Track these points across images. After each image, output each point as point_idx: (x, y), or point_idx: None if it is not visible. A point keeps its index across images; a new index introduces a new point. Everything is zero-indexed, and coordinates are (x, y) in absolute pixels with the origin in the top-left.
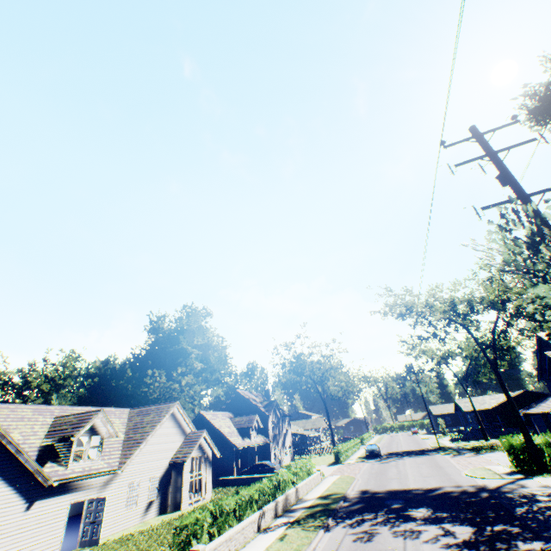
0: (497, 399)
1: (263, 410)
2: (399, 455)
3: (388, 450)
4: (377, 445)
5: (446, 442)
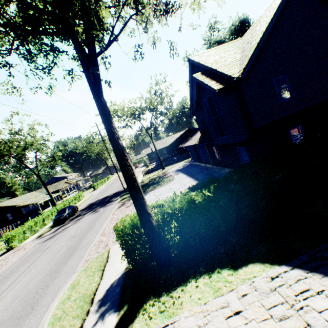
0: (174, 138)
1: None
2: (87, 211)
3: (95, 199)
4: (72, 206)
5: (141, 176)
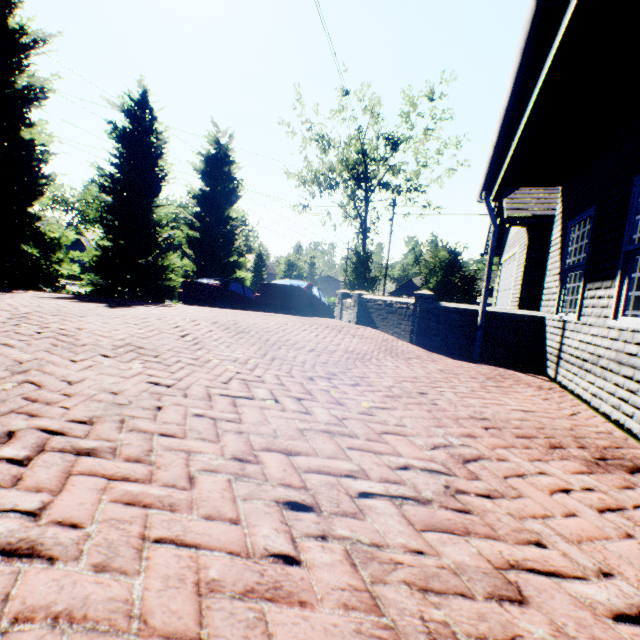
0: None
1: None
2: None
3: None
4: None
5: None
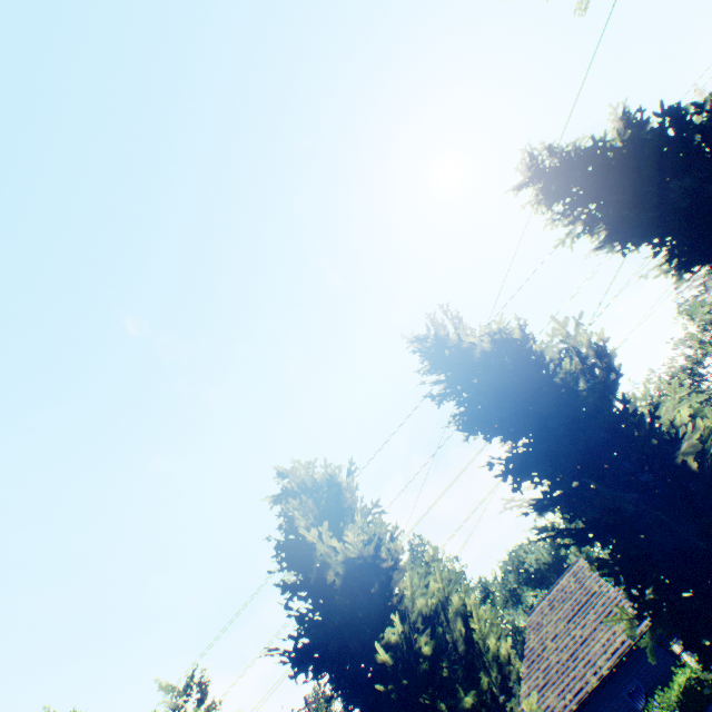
0: None
1: None
2: None
3: None
4: None
5: None
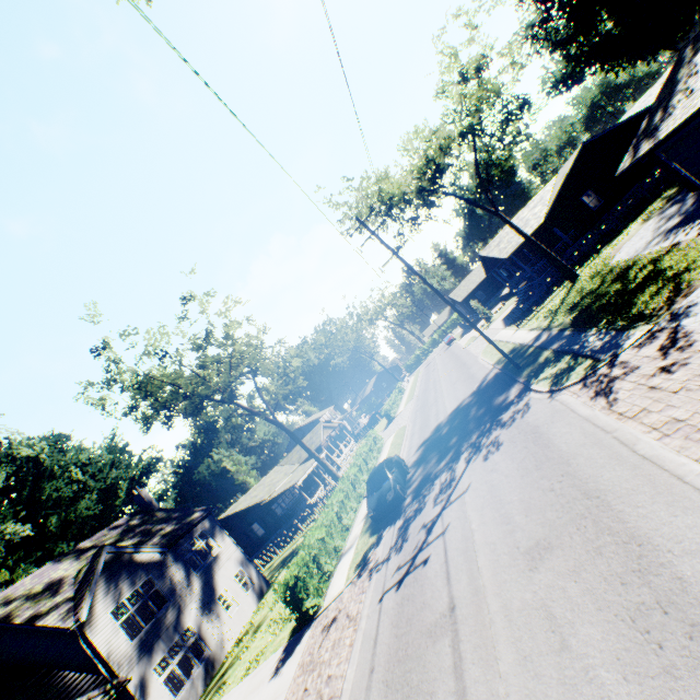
0: (541, 201)
1: (51, 625)
2: (446, 459)
3: (424, 430)
4: (390, 461)
5: (506, 333)
